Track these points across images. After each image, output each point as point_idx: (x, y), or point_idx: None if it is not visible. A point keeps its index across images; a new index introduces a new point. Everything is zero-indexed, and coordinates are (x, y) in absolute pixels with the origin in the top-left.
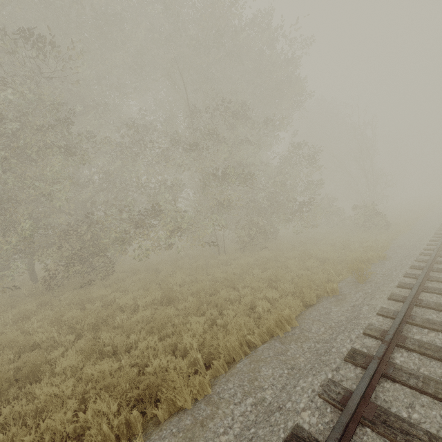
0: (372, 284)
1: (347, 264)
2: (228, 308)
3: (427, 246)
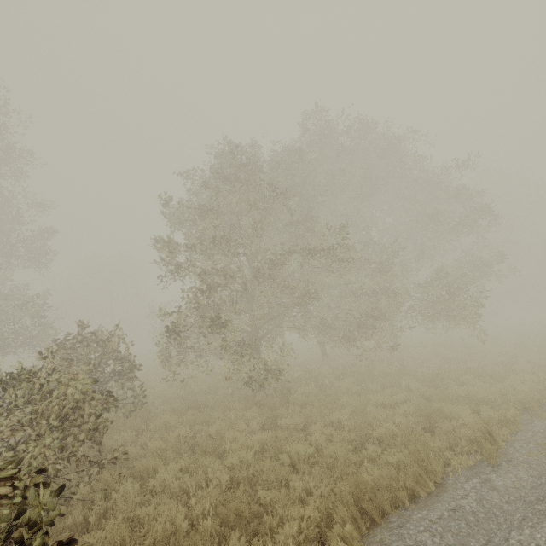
0: None
1: None
2: None
3: None
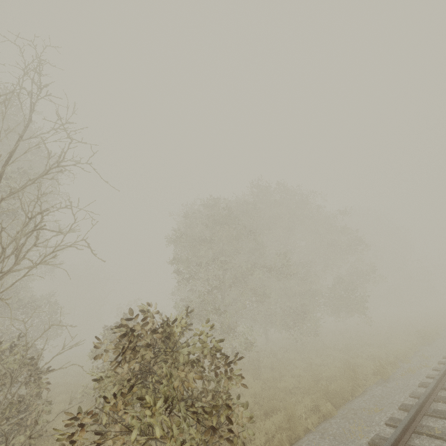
0: None
1: None
2: None
3: None
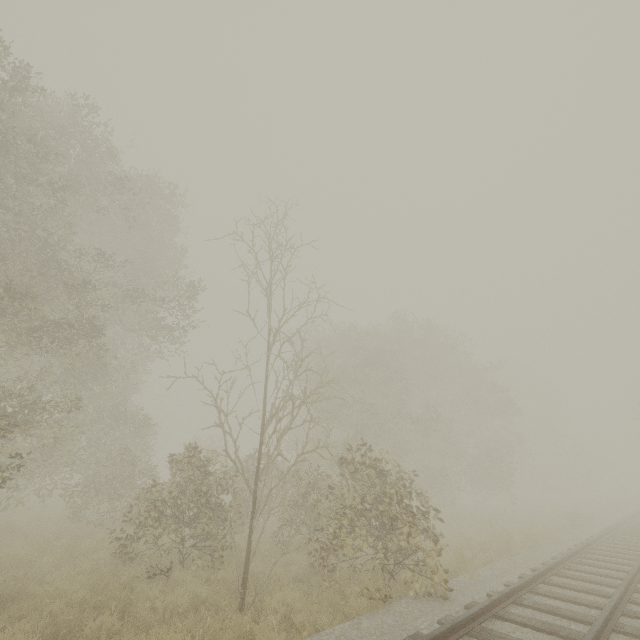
0: None
1: None
2: None
3: None
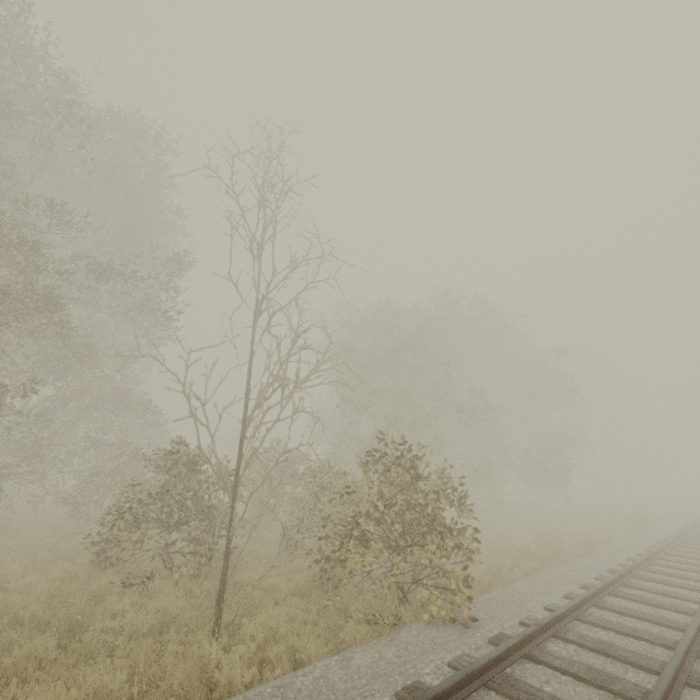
0: None
1: None
2: None
3: None
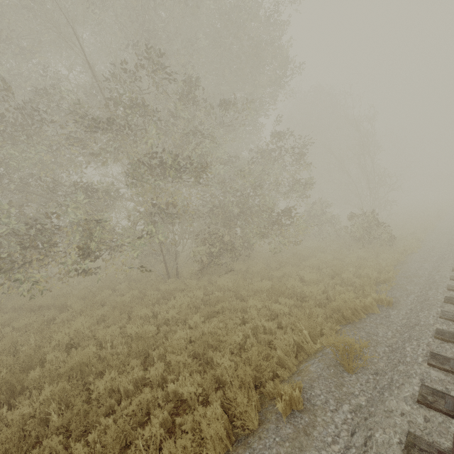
0: (369, 375)
1: (333, 310)
2: (100, 420)
3: (452, 281)
